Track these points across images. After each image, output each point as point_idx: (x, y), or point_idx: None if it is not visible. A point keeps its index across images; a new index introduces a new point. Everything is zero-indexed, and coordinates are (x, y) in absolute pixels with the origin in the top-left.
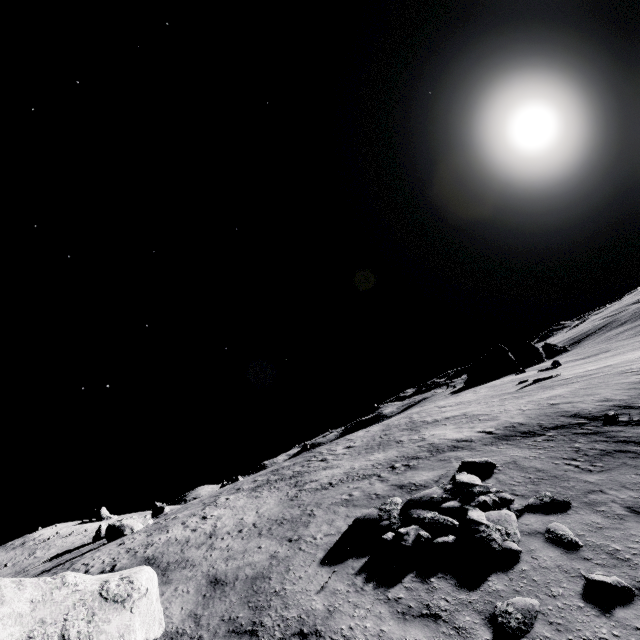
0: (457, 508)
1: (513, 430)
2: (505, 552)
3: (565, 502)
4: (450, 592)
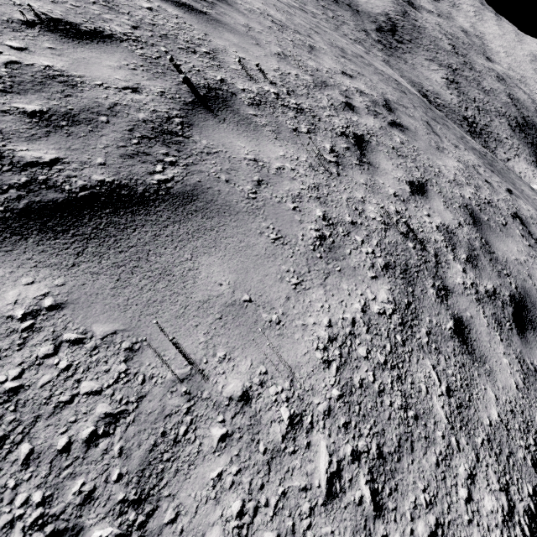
0: None
1: None
2: None
3: None
4: None
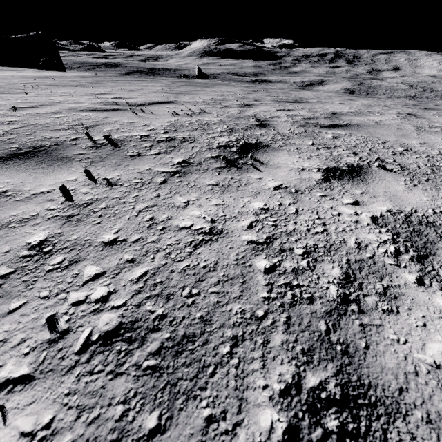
0: None
1: None
2: None
3: None
4: None
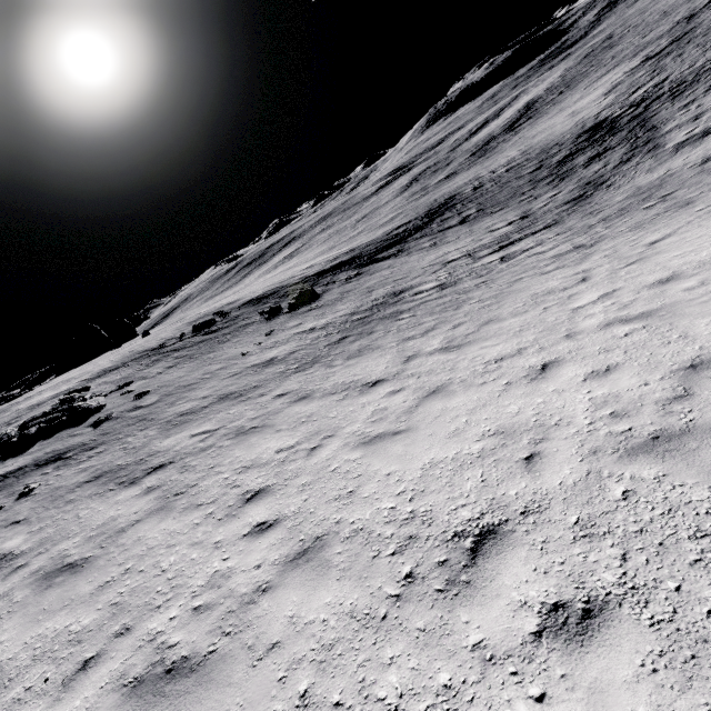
0: (66, 408)
1: (104, 371)
2: (98, 407)
3: (131, 382)
4: (69, 432)
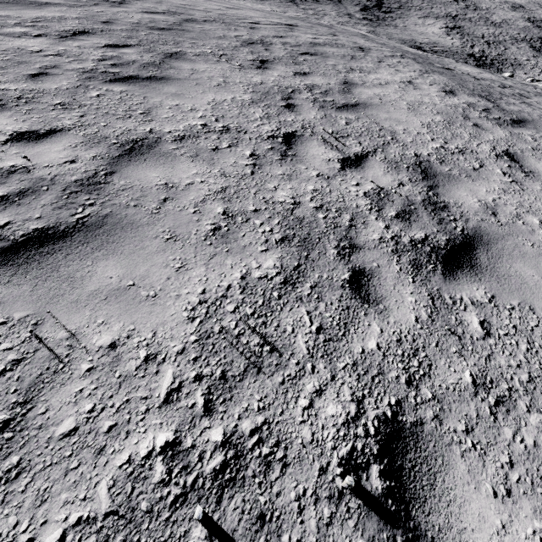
0: None
1: None
2: None
3: None
4: None
